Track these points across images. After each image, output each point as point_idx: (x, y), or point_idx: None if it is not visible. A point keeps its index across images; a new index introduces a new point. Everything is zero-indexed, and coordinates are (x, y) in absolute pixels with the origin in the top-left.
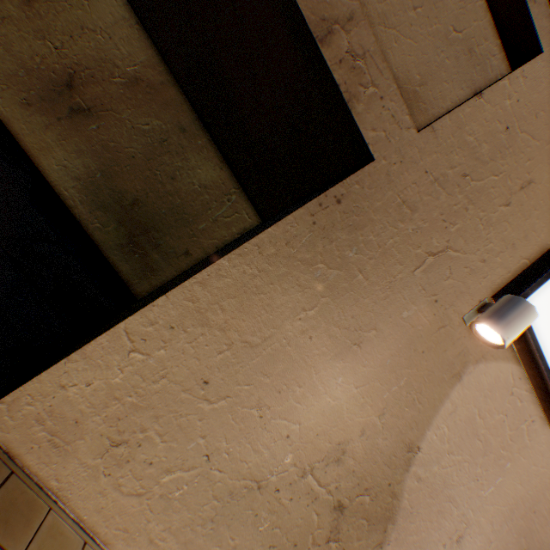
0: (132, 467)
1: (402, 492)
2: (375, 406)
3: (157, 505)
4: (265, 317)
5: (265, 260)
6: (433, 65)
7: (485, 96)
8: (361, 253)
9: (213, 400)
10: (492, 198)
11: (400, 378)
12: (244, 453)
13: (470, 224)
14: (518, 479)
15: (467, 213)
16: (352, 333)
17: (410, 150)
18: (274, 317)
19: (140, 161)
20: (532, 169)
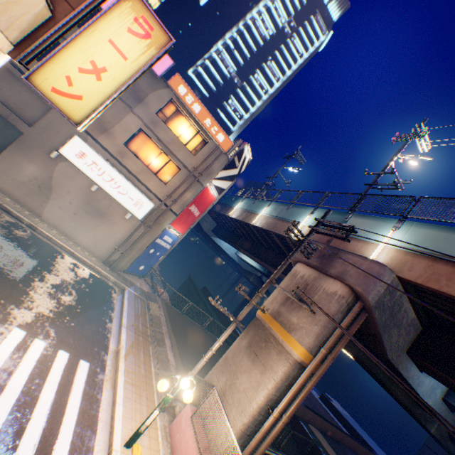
0: (2, 181)
1: (53, 185)
2: (41, 171)
3: (8, 186)
4: (15, 159)
5: (12, 151)
6: (36, 114)
7: (43, 119)
8: (28, 148)
9: (11, 171)
10: (53, 135)
11: (45, 166)
12: (19, 179)
13: (49, 140)
14: (81, 183)
15: (48, 139)
16: (32, 160)
17: (31, 131)
18: (17, 159)
19: (1, 133)
20: (60, 129)
